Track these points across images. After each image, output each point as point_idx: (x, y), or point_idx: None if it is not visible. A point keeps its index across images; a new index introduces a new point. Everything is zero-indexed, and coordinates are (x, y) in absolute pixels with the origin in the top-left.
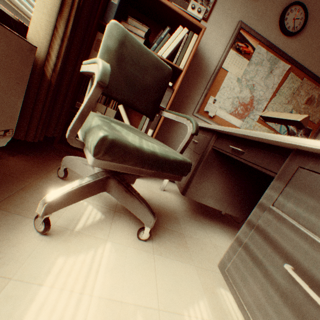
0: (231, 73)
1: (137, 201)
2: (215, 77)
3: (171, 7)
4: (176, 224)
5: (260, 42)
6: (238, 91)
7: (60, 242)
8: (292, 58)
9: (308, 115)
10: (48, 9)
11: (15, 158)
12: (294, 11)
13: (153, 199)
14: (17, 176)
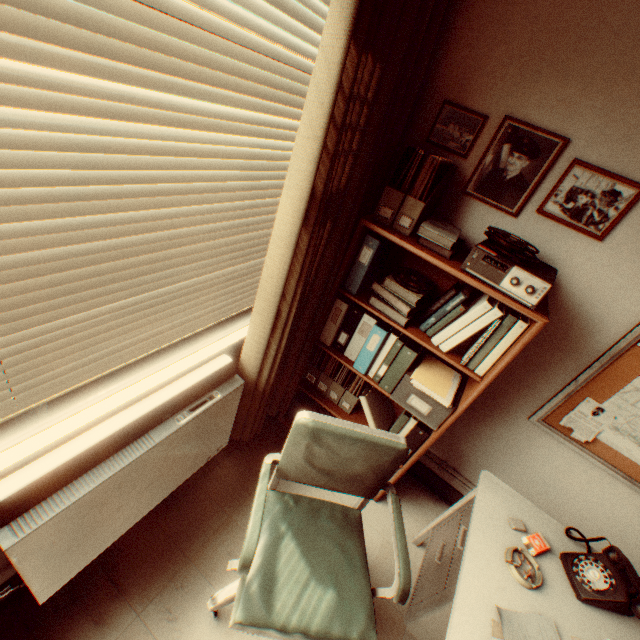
0: None
1: None
2: (610, 362)
3: (462, 279)
4: None
5: None
6: None
7: (223, 633)
8: None
9: None
10: (259, 336)
11: (229, 461)
12: None
13: (381, 569)
14: (221, 502)
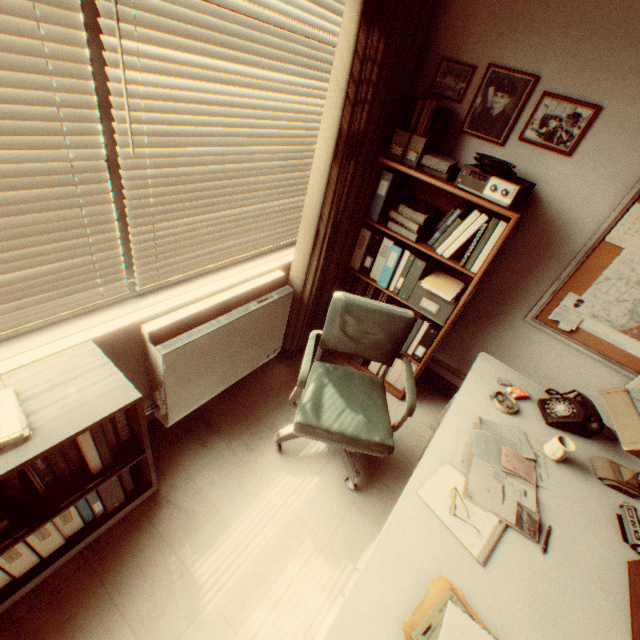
0: (631, 251)
1: (345, 454)
2: (585, 259)
3: (455, 193)
4: None
5: None
6: None
7: (285, 461)
8: None
9: None
10: (303, 253)
11: (282, 366)
12: None
13: (403, 441)
14: (278, 389)
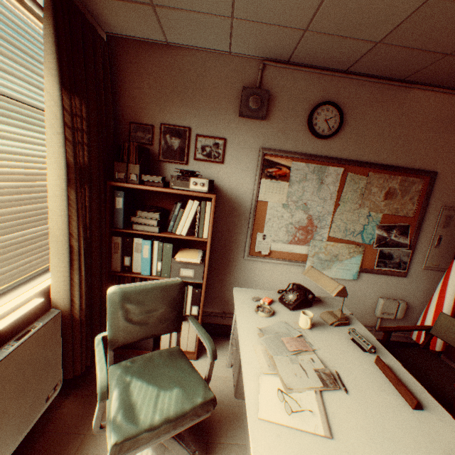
0: (272, 201)
1: (176, 441)
2: (255, 212)
3: (173, 192)
4: (239, 429)
5: (295, 158)
6: (289, 217)
7: None
8: (342, 159)
9: (342, 286)
10: (61, 271)
11: (70, 400)
12: (322, 112)
13: (215, 392)
14: (73, 430)
